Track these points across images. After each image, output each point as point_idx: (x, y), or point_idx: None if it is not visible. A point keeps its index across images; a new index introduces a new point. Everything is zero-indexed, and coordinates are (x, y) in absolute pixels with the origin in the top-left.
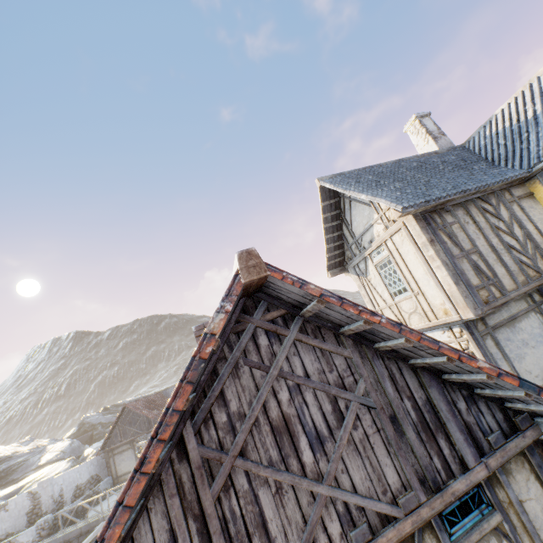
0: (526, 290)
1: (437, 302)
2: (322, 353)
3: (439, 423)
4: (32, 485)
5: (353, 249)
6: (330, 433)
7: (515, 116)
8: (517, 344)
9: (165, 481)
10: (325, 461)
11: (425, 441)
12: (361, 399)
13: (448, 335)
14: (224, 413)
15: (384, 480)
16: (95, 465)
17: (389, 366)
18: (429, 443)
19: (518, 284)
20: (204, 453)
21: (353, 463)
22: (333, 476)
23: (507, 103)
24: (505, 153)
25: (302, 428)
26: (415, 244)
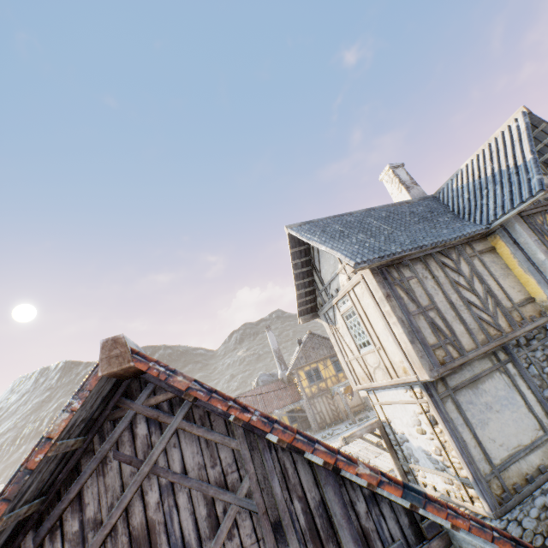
0: (485, 350)
1: (396, 359)
2: (208, 444)
3: (332, 531)
4: None
5: (323, 296)
6: (199, 544)
7: (477, 172)
8: (480, 408)
9: None
10: None
11: None
12: (242, 501)
13: (410, 394)
14: (77, 520)
15: None
16: None
17: (283, 459)
18: None
19: (478, 343)
20: None
21: None
22: None
23: (471, 160)
24: (468, 207)
25: (167, 539)
26: (373, 298)
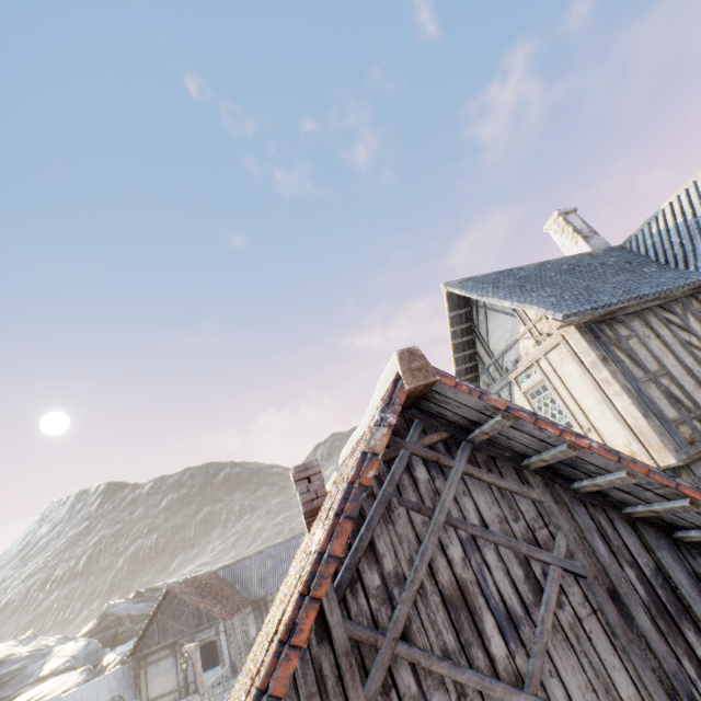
0: None
1: (618, 442)
2: (501, 493)
3: (681, 606)
4: None
5: (491, 372)
6: (525, 611)
7: (689, 210)
8: None
9: (300, 672)
10: (523, 656)
11: (665, 632)
12: (563, 562)
13: None
14: (376, 573)
15: (615, 692)
16: (119, 679)
17: (596, 517)
18: (672, 636)
19: None
20: (353, 631)
21: (564, 661)
22: (539, 680)
23: (676, 196)
24: (682, 254)
25: (485, 602)
26: (580, 364)
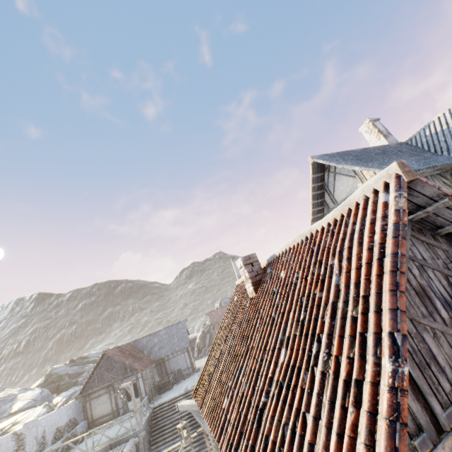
0: None
1: None
2: (428, 246)
3: None
4: (9, 430)
5: None
6: (451, 299)
7: (451, 121)
8: None
9: None
10: None
11: None
12: None
13: None
14: None
15: None
16: (73, 409)
17: None
18: None
19: None
20: None
21: None
22: None
23: (442, 113)
24: (446, 147)
25: (434, 295)
26: None
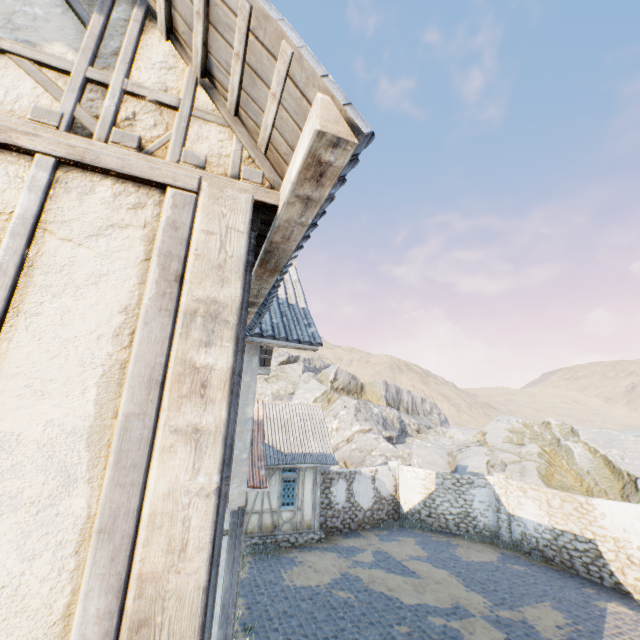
0: None
1: None
2: None
3: None
4: None
5: None
6: None
7: None
8: None
9: None
10: None
11: None
12: None
13: None
14: None
15: None
16: None
17: None
18: None
19: None
20: None
21: None
22: None
23: None
24: None
25: None
26: (176, 282)
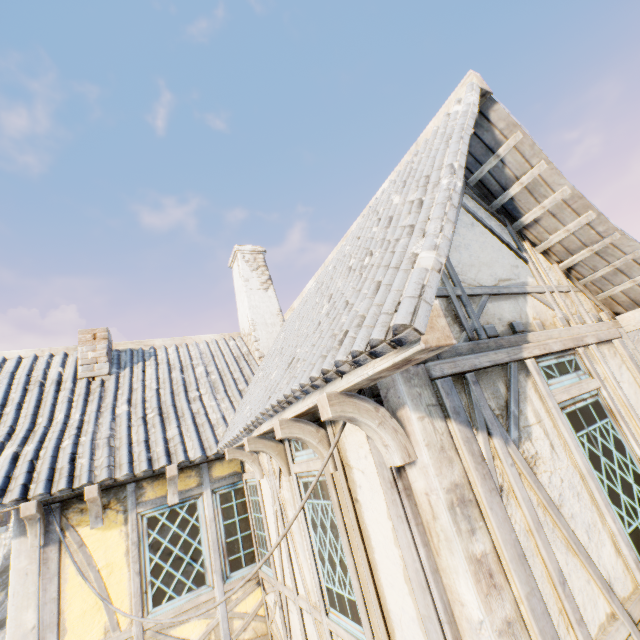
0: None
1: None
2: None
3: None
4: None
5: None
6: None
7: None
8: None
9: None
10: None
11: None
12: None
13: None
14: None
15: None
16: None
17: None
18: None
19: None
20: None
21: None
22: None
23: None
24: None
25: None
26: None
